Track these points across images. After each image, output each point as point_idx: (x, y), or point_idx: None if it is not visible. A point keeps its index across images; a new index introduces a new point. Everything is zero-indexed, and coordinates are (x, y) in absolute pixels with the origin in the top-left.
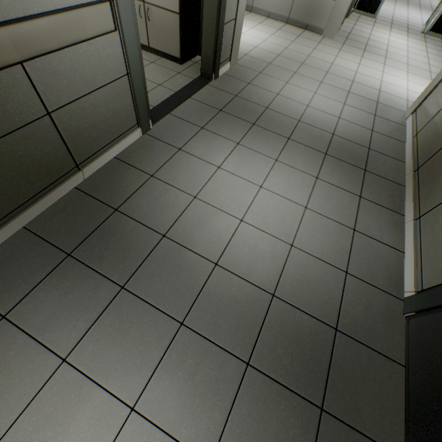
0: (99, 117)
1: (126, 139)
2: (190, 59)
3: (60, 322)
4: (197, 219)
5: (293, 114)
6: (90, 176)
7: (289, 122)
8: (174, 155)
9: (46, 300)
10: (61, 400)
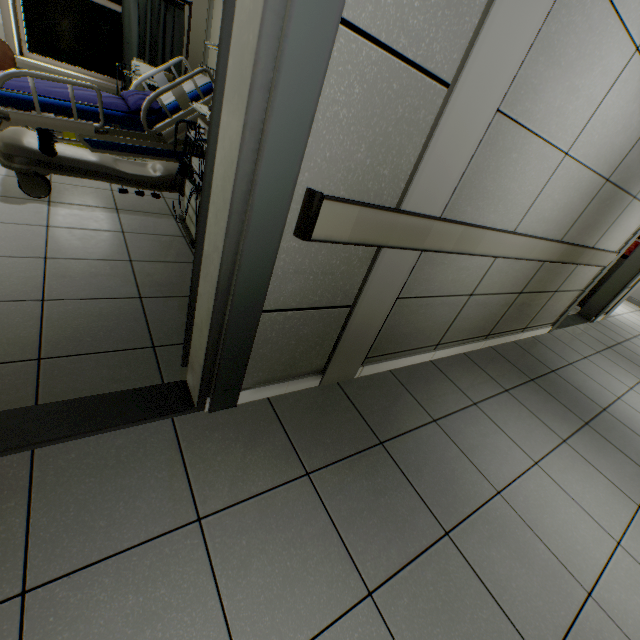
0: (555, 306)
1: (543, 329)
2: None
3: (547, 416)
4: (629, 414)
5: None
6: (519, 339)
7: None
8: (582, 359)
9: (530, 397)
10: (575, 463)
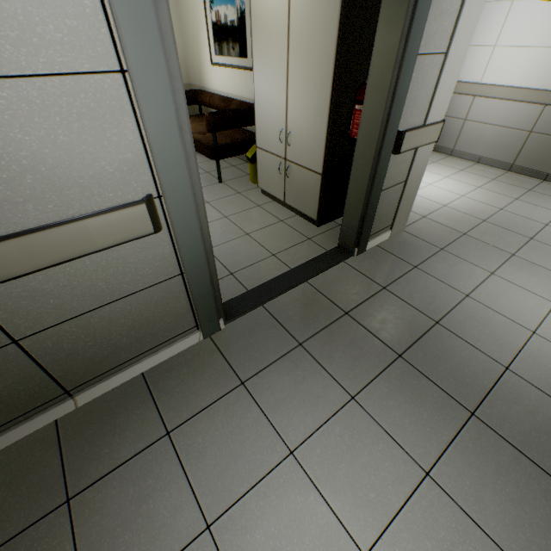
0: (119, 329)
1: (169, 348)
2: (333, 219)
3: None
4: None
5: (495, 349)
6: (88, 402)
7: (480, 366)
8: (226, 394)
9: None
10: None
